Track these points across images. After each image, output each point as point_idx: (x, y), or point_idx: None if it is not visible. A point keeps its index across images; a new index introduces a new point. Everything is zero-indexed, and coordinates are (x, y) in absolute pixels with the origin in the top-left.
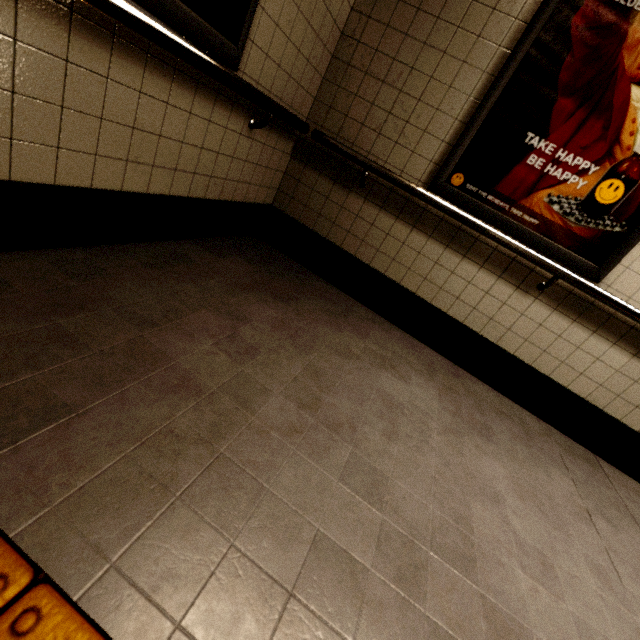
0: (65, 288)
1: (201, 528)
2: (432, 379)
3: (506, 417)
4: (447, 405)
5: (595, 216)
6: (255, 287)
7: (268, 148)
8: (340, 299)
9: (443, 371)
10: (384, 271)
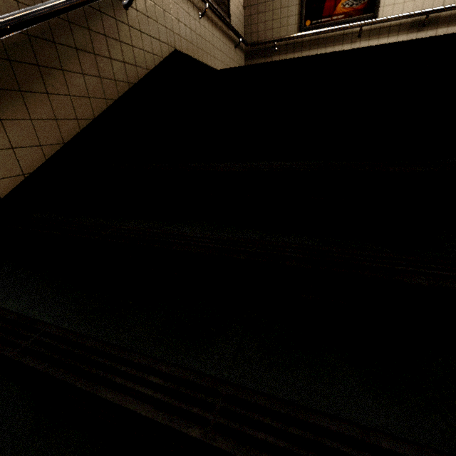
0: None
1: None
2: None
3: None
4: None
5: None
6: None
7: (239, 57)
8: None
9: None
10: None
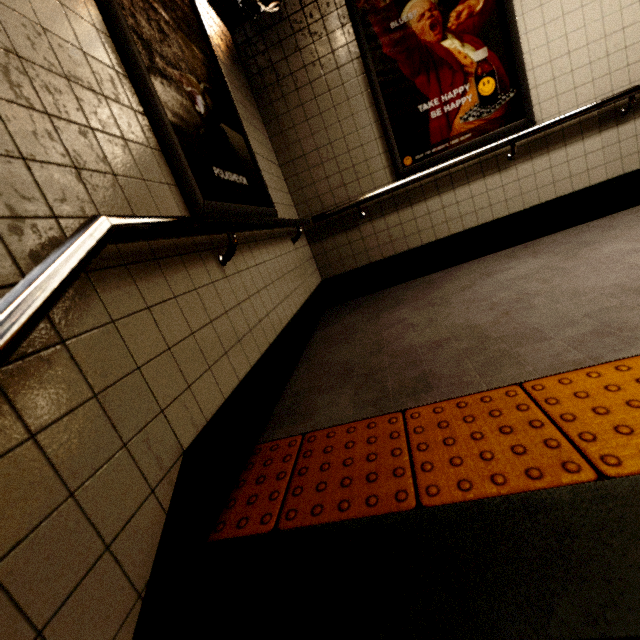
0: (329, 372)
1: (538, 346)
2: (519, 258)
3: (582, 233)
4: (546, 256)
5: (493, 102)
6: (377, 314)
7: (302, 249)
8: (414, 283)
9: (517, 252)
10: (420, 243)
